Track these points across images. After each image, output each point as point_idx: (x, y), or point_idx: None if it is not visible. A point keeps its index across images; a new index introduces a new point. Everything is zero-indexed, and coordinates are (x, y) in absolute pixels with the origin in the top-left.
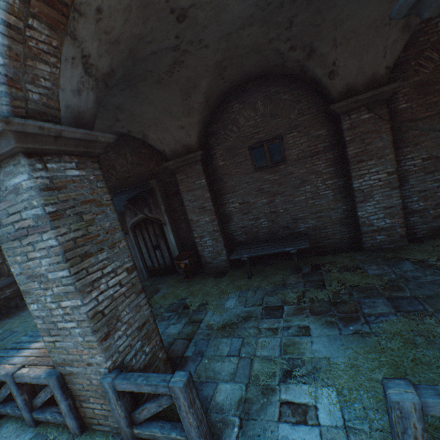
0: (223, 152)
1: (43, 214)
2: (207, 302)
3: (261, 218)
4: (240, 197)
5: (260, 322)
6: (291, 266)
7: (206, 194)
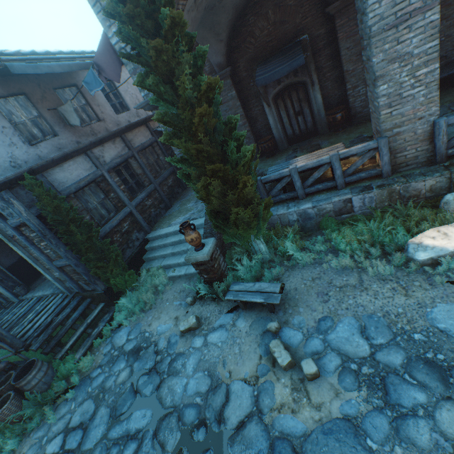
0: None
1: None
2: None
3: None
4: None
5: None
6: (453, 91)
7: None
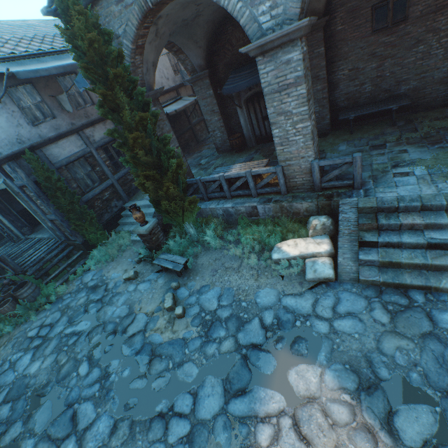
0: (343, 16)
1: (302, 75)
2: (322, 150)
3: (366, 83)
4: (350, 64)
5: (370, 152)
6: (387, 123)
7: (322, 63)
